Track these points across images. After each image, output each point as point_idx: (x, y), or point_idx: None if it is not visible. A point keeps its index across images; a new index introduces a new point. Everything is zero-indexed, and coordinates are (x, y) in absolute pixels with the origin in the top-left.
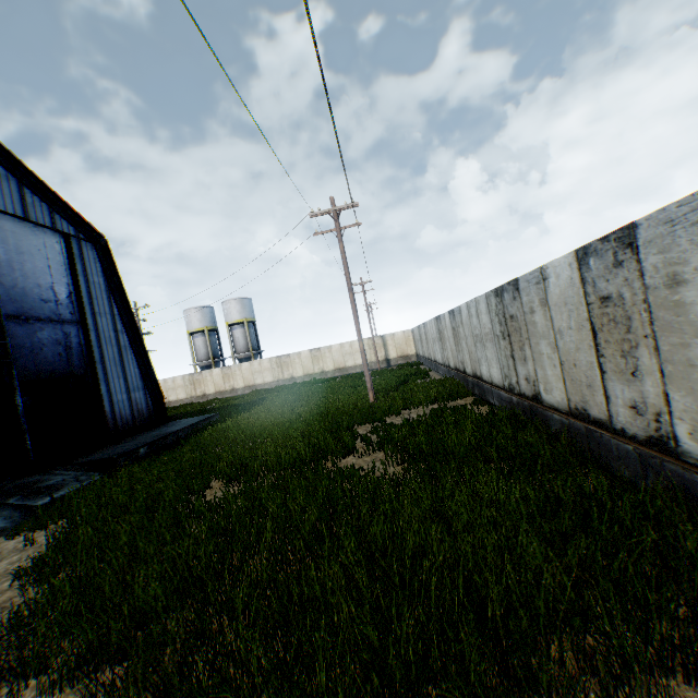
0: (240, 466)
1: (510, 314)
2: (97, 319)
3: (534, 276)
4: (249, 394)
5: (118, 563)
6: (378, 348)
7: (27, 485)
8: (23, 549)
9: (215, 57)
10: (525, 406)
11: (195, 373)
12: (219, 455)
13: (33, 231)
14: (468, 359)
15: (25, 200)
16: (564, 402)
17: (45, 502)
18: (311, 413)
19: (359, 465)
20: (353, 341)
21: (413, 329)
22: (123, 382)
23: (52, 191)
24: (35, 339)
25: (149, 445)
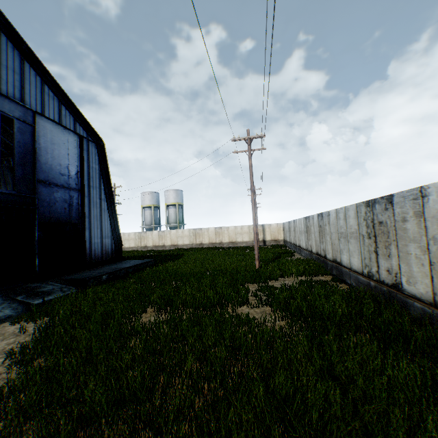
0: (167, 300)
1: (379, 220)
2: (90, 189)
3: (412, 193)
4: (173, 250)
5: (76, 362)
6: (259, 232)
7: (31, 289)
8: (18, 334)
9: (196, 17)
10: (382, 290)
11: (142, 232)
12: (153, 289)
13: (62, 131)
14: (330, 248)
15: (61, 112)
16: (428, 295)
17: (39, 302)
18: (214, 269)
19: (251, 314)
20: (243, 226)
21: (284, 223)
22: (99, 231)
23: (77, 109)
24: (52, 197)
25: (109, 274)
